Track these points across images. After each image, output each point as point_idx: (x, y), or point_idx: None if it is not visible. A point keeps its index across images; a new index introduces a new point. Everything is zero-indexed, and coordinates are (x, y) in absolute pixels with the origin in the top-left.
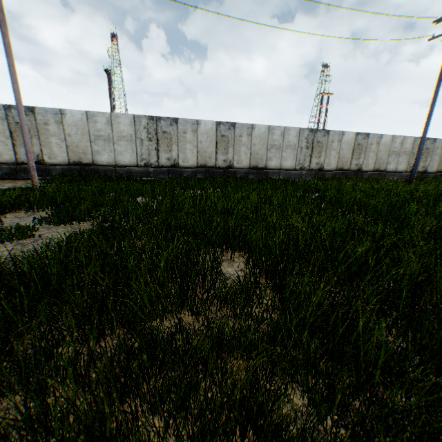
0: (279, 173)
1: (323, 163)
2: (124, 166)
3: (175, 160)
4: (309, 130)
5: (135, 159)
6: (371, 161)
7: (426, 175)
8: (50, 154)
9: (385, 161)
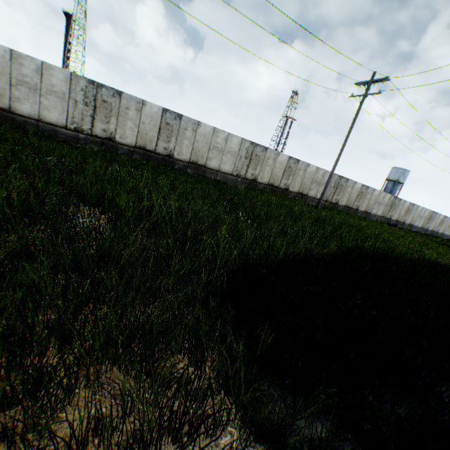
0: (216, 174)
1: (258, 175)
2: (50, 123)
3: (112, 134)
4: (251, 142)
5: (64, 119)
6: (298, 184)
7: (337, 207)
8: None
9: (308, 187)
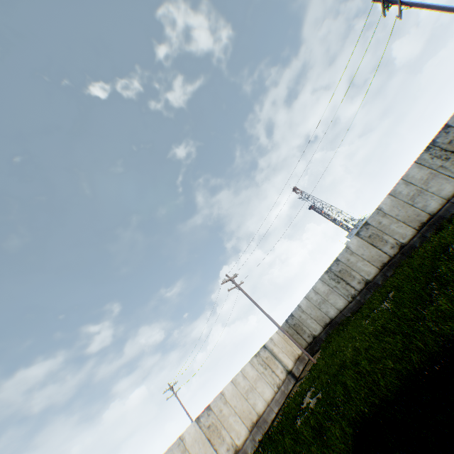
0: (451, 204)
1: None
2: (344, 308)
3: (363, 279)
4: (424, 151)
5: (343, 300)
6: None
7: None
8: (313, 330)
9: None
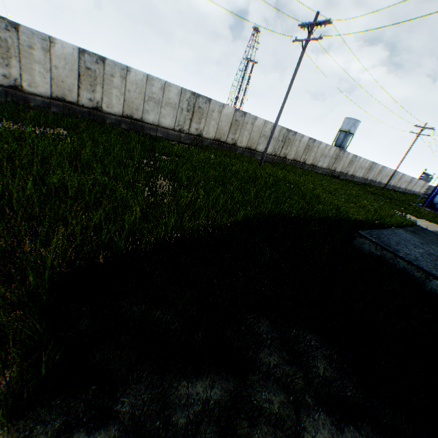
0: (156, 130)
1: (203, 130)
2: None
3: (18, 81)
4: (192, 93)
5: None
6: (246, 139)
7: (286, 161)
8: None
9: (256, 141)
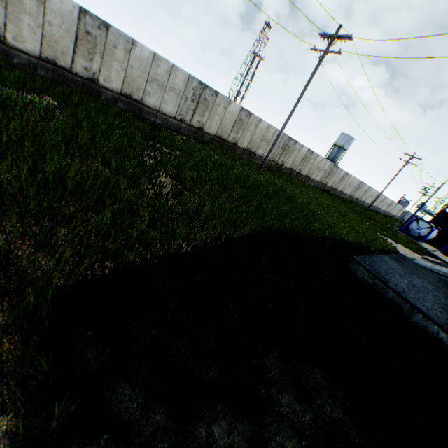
0: (156, 115)
1: (205, 124)
2: None
3: (0, 31)
4: (199, 82)
5: None
6: (247, 140)
7: (282, 169)
8: None
9: (257, 144)
